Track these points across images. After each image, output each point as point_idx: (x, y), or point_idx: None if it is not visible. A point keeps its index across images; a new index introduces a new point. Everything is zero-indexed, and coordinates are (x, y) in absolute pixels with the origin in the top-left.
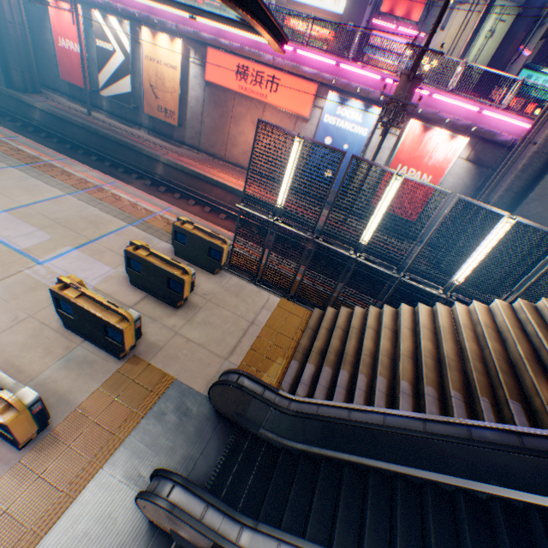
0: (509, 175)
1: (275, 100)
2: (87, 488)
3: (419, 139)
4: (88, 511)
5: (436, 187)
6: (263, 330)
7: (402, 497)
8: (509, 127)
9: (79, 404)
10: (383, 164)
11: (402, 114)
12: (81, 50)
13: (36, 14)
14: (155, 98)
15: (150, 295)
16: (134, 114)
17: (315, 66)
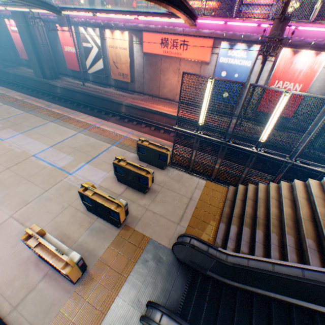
0: None
1: (186, 55)
2: (111, 308)
3: (290, 60)
4: (113, 323)
5: (318, 96)
6: (198, 203)
7: None
8: None
9: (100, 256)
10: (263, 82)
11: (279, 47)
12: (76, 50)
13: (52, 37)
14: (116, 68)
15: (129, 187)
16: (106, 80)
17: (210, 27)
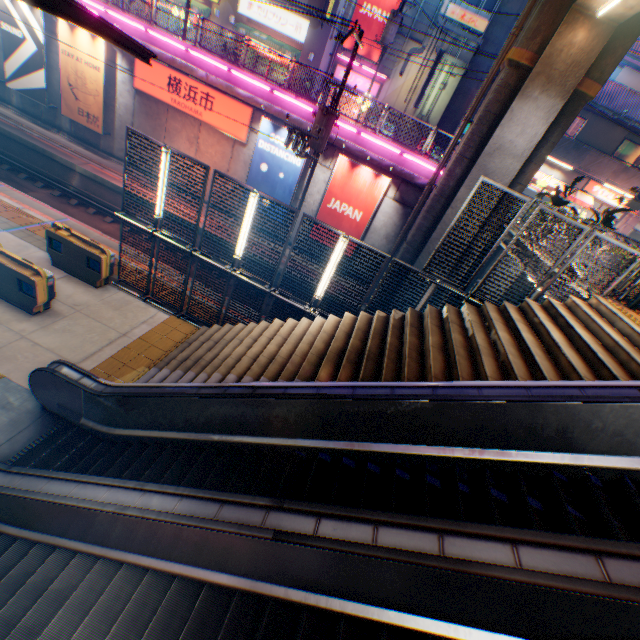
0: (420, 216)
1: (211, 119)
2: None
3: (349, 174)
4: None
5: (286, 205)
6: (135, 342)
7: (184, 458)
8: (428, 172)
9: None
10: (321, 198)
11: (303, 144)
12: None
13: None
14: (75, 99)
15: (3, 300)
16: (53, 115)
17: (251, 90)
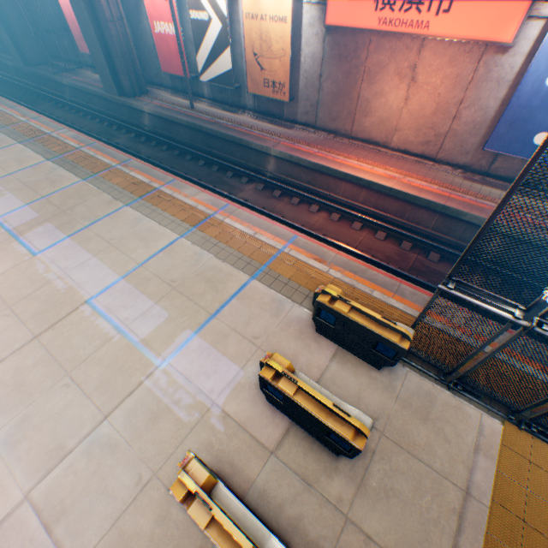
0: None
1: (443, 27)
2: None
3: None
4: None
5: None
6: (492, 516)
7: None
8: None
9: None
10: None
11: None
12: (176, 31)
13: (131, 1)
14: (259, 69)
15: (294, 424)
16: (236, 95)
17: None
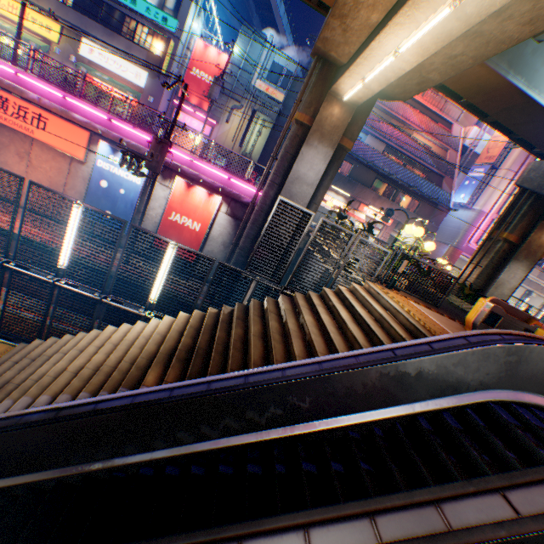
0: (248, 226)
1: (45, 137)
2: None
3: (187, 192)
4: None
5: (114, 216)
6: None
7: None
8: (251, 193)
9: None
10: (163, 211)
11: (138, 164)
12: None
13: None
14: None
15: None
16: None
17: (89, 116)
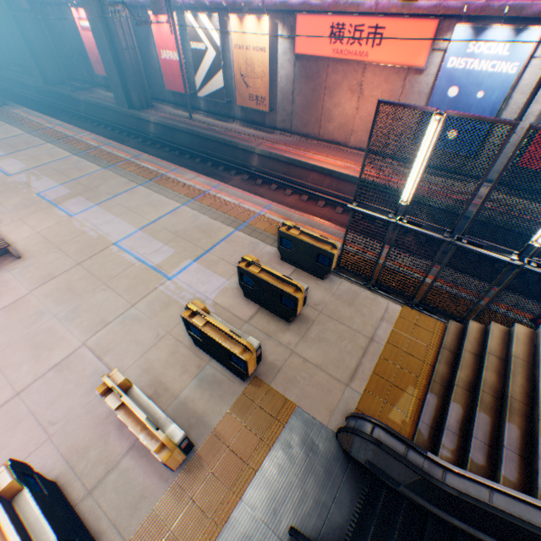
0: None
1: (377, 56)
2: (230, 519)
3: None
4: None
5: None
6: (385, 349)
7: None
8: None
9: (214, 427)
10: (540, 107)
11: None
12: (179, 57)
13: (142, 35)
14: (245, 87)
15: (262, 308)
16: (227, 108)
17: None
